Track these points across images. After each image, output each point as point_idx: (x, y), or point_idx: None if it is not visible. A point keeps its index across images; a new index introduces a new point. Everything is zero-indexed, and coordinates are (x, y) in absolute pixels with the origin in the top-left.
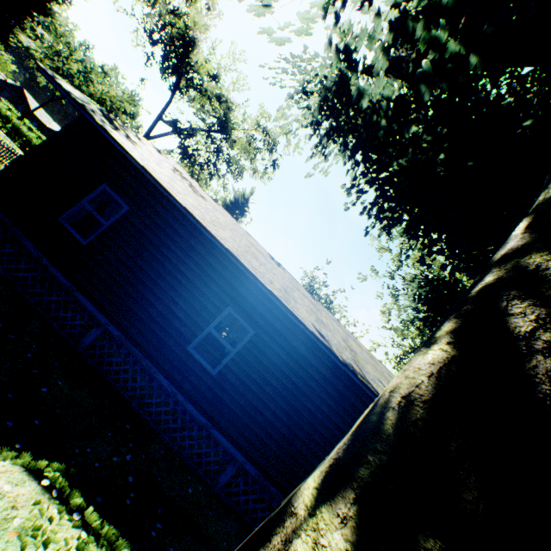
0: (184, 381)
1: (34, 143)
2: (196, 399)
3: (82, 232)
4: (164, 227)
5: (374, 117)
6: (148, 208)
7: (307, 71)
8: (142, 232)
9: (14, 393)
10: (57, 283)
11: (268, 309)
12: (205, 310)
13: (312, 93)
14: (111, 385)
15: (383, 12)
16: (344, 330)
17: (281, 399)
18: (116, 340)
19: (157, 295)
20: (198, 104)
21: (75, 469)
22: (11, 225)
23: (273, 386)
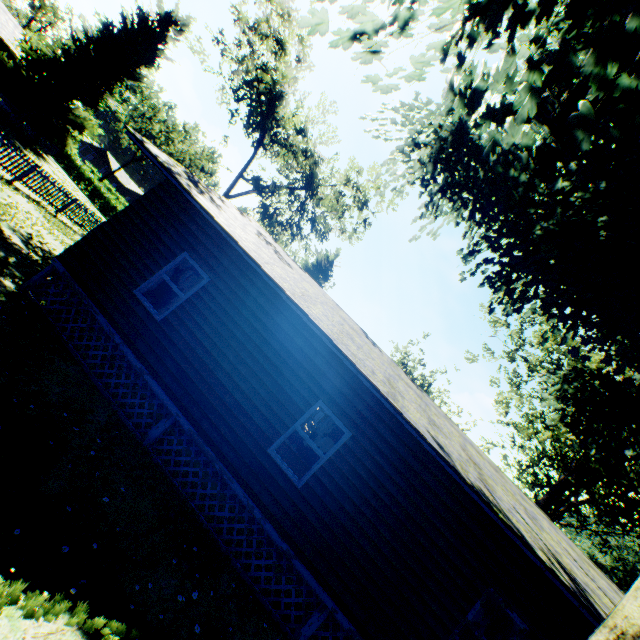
0: (263, 492)
1: (113, 204)
2: (276, 516)
3: (155, 302)
4: (246, 302)
5: (510, 171)
6: (230, 280)
7: (419, 120)
8: (222, 306)
9: (72, 505)
10: (127, 364)
11: (367, 405)
12: (290, 403)
13: (425, 145)
14: (177, 490)
15: (519, 48)
16: (458, 430)
17: (383, 527)
18: (186, 434)
19: (235, 382)
20: (282, 160)
21: (137, 631)
22: (86, 298)
23: (373, 508)
